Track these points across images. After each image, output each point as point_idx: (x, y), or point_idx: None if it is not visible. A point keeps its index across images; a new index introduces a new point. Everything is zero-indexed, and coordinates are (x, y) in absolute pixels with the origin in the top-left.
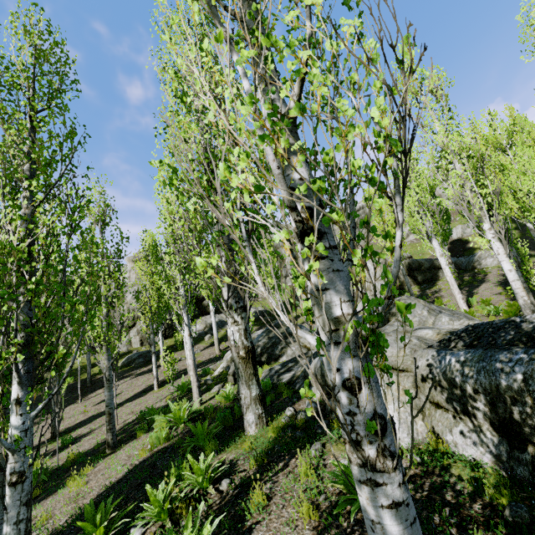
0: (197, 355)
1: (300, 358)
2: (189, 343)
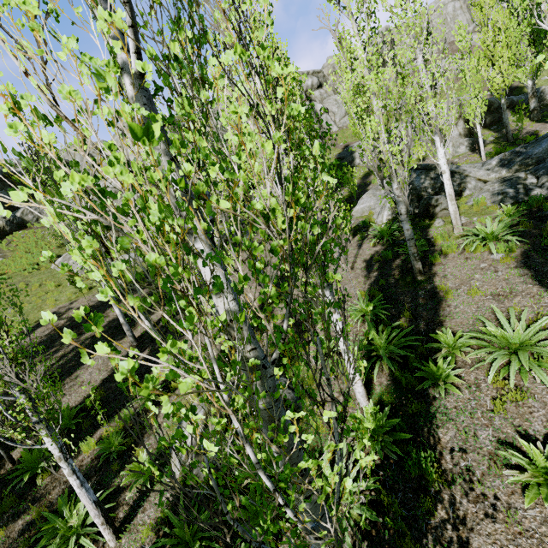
0: None
1: (520, 181)
2: (448, 172)
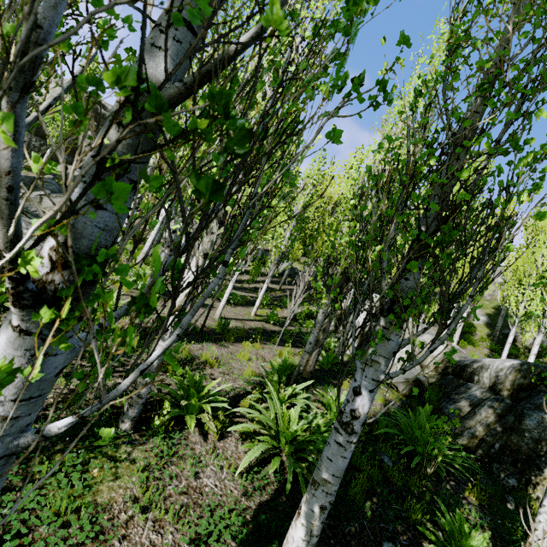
0: None
1: None
2: None
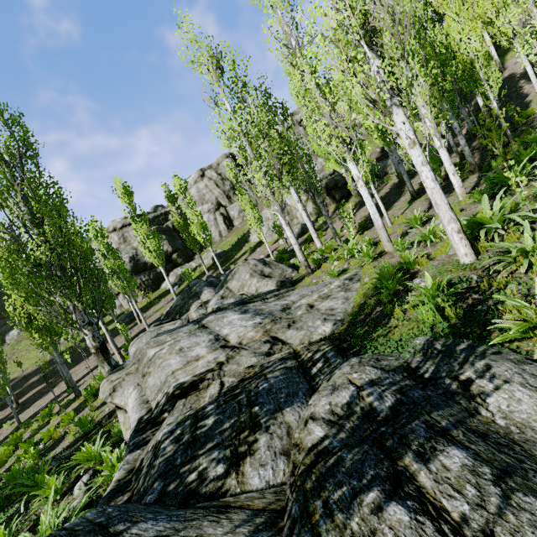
0: (164, 308)
1: None
2: (104, 330)
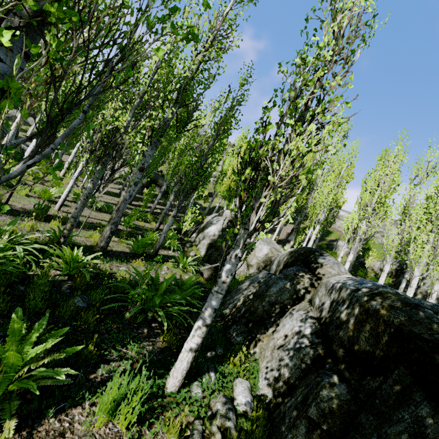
0: None
1: None
2: None
